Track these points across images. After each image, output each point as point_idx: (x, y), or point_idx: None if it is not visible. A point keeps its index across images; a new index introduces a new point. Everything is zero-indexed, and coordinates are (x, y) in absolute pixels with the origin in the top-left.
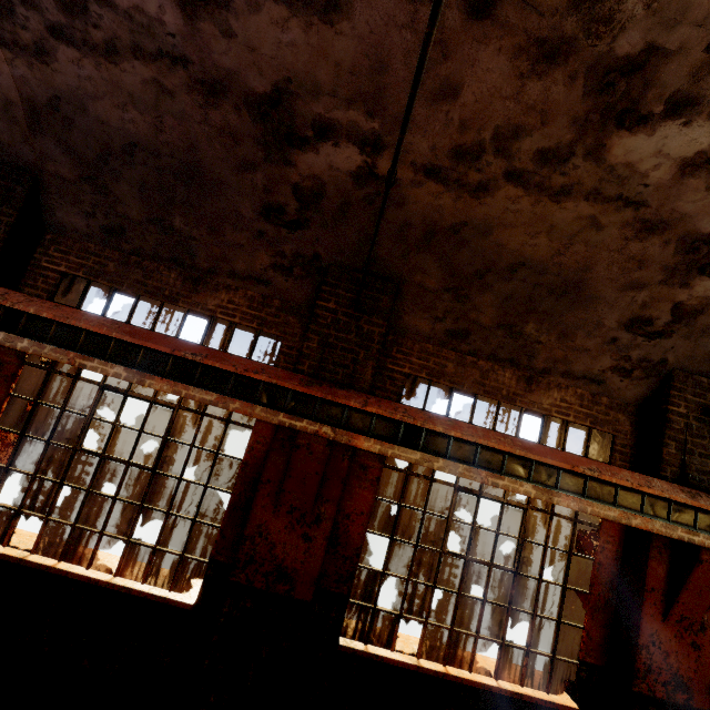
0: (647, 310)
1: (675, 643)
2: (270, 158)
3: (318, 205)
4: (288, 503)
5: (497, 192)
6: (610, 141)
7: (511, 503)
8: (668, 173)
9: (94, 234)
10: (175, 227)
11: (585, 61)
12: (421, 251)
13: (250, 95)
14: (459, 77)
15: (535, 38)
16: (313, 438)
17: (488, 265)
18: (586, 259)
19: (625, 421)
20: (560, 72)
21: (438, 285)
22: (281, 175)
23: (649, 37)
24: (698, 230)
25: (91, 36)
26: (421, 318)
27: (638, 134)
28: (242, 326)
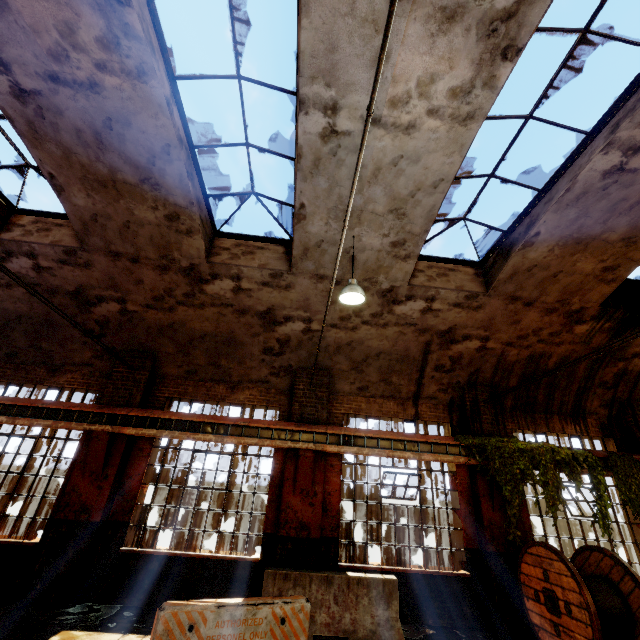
0: (267, 344)
1: (300, 505)
2: (82, 311)
3: (109, 326)
4: (90, 470)
5: (178, 309)
6: (204, 288)
7: (224, 453)
8: (231, 294)
9: (1, 358)
10: (43, 347)
11: (176, 269)
12: (160, 337)
13: (68, 292)
14: (141, 277)
15: (157, 265)
16: (100, 432)
17: (192, 338)
18: (229, 328)
19: (284, 399)
20: (171, 272)
21: (174, 350)
22: (89, 317)
23: (189, 262)
24: (259, 310)
25: (0, 282)
26: (171, 368)
27: (210, 285)
28: (80, 389)
